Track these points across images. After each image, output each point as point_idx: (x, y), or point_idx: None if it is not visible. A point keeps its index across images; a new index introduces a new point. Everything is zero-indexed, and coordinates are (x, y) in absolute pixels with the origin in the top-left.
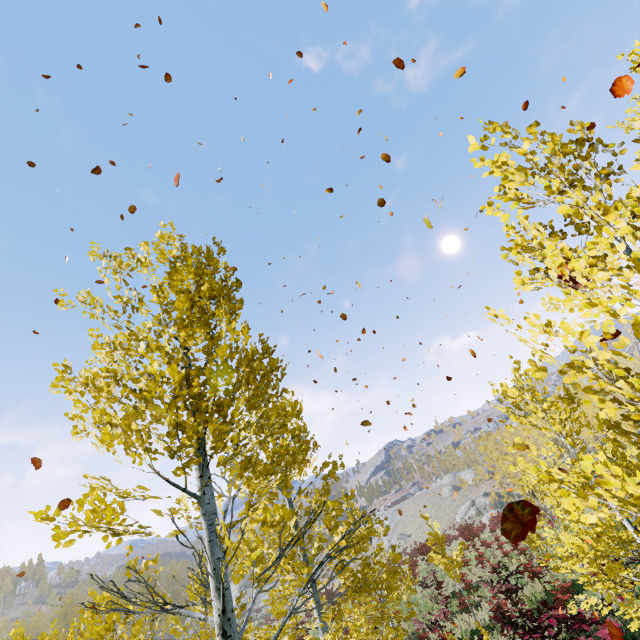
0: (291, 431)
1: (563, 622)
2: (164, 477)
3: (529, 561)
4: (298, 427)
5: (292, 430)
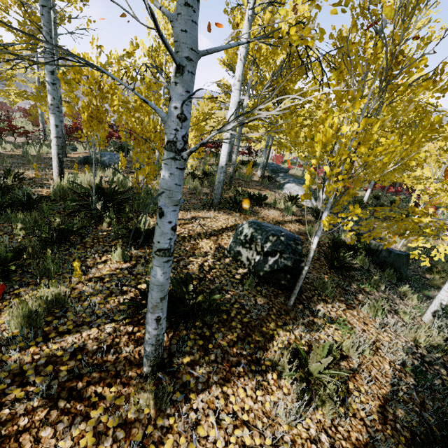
0: None
1: None
2: None
3: None
4: None
5: None
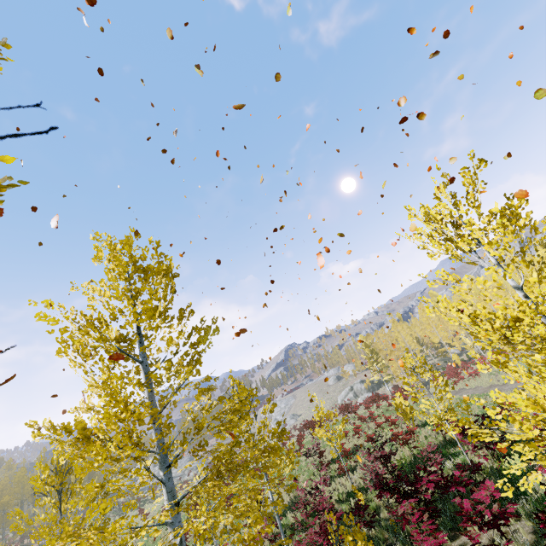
0: None
1: (438, 485)
2: None
3: (398, 430)
4: None
5: None
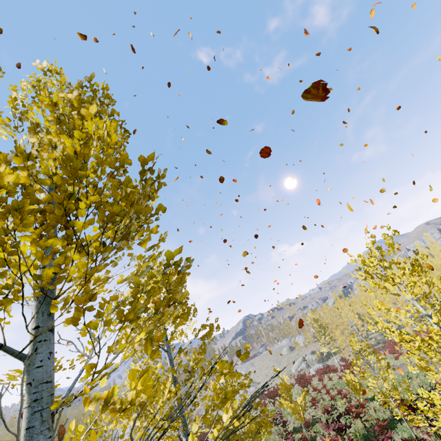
0: (166, 254)
1: None
2: None
3: (349, 403)
4: (177, 250)
5: (168, 253)
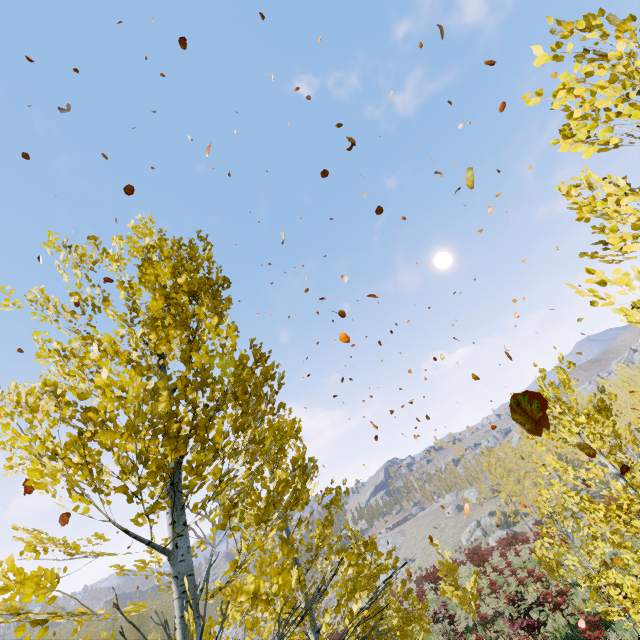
0: (292, 461)
1: None
2: (121, 527)
3: (546, 589)
4: (301, 455)
5: (293, 459)
